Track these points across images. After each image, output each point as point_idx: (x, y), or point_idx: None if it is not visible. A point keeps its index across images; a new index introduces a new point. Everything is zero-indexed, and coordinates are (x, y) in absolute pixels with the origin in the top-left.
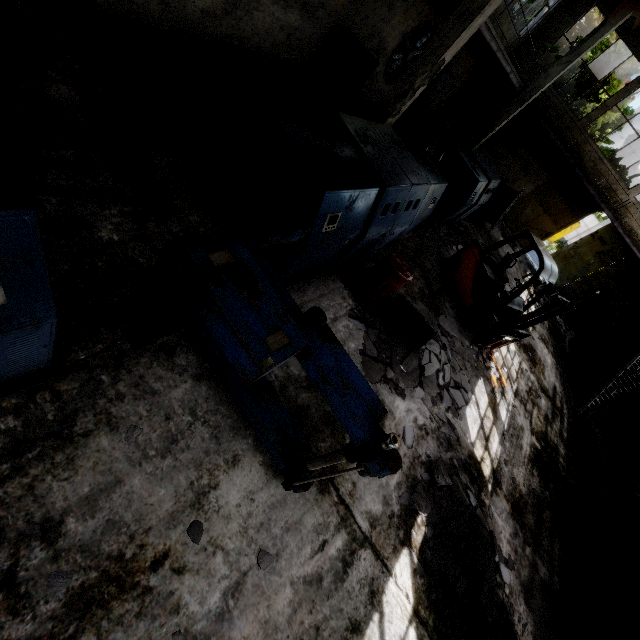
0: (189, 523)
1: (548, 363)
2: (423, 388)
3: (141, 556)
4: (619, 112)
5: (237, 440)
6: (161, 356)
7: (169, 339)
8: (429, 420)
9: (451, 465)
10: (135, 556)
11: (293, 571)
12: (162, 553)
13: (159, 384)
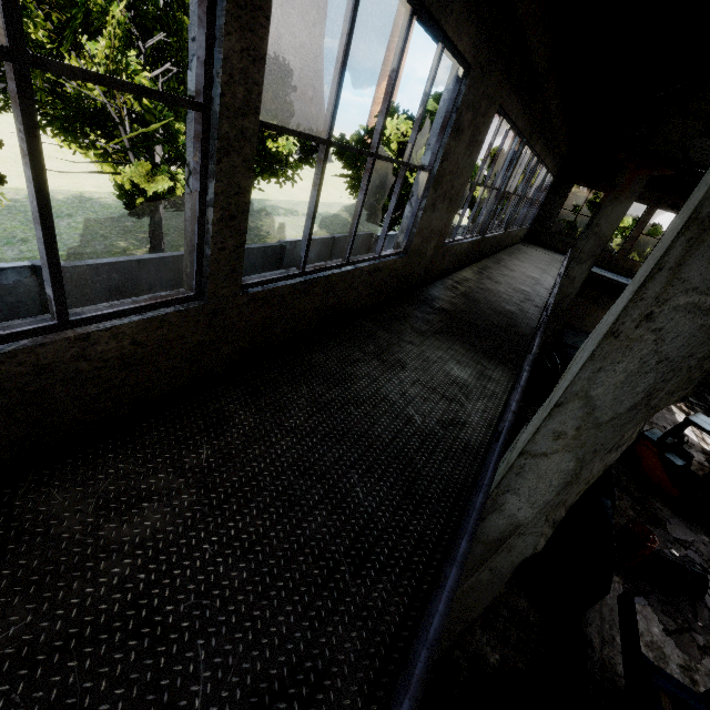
0: None
1: None
2: None
3: None
4: None
5: None
6: None
7: None
8: None
9: None
10: None
11: None
12: None
13: None
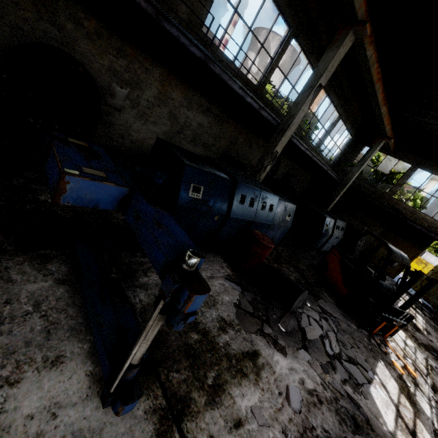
0: None
1: None
2: (308, 352)
3: None
4: (418, 199)
5: (71, 341)
6: (36, 260)
7: (51, 253)
8: (321, 387)
9: None
10: None
11: None
12: None
13: (19, 276)
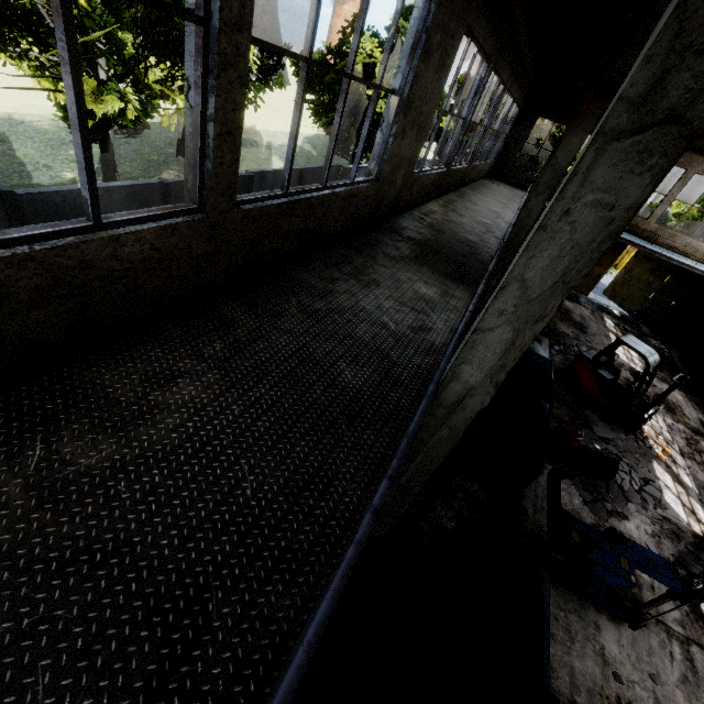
0: (611, 675)
1: (680, 400)
2: (631, 501)
3: (611, 703)
4: None
5: (588, 612)
6: None
7: None
8: (652, 525)
9: (690, 553)
10: (609, 703)
11: (671, 679)
12: (616, 697)
13: None
